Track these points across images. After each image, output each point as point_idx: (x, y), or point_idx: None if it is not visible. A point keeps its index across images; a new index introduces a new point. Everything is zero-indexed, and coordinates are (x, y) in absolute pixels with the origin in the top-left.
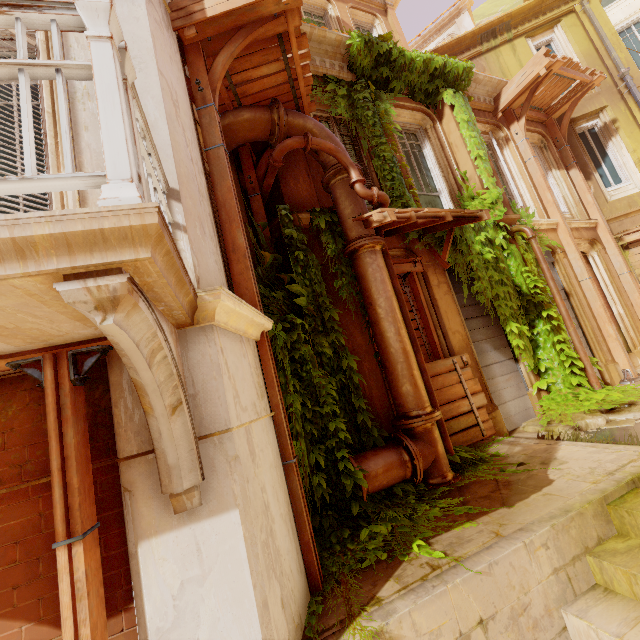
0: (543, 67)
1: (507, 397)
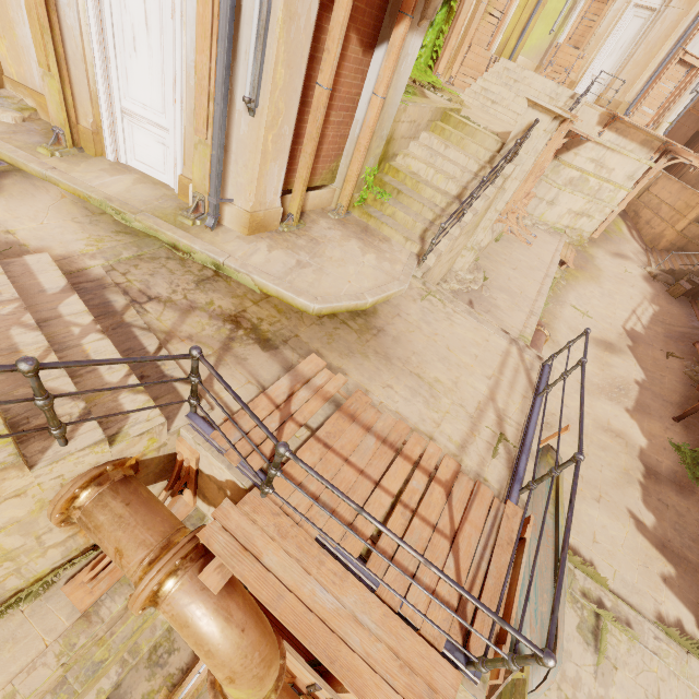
0: None
1: None
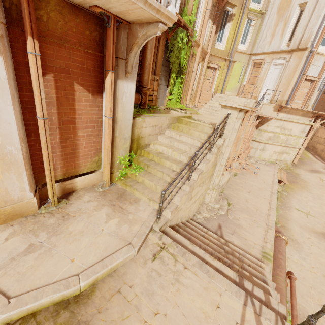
0: None
1: (160, 97)
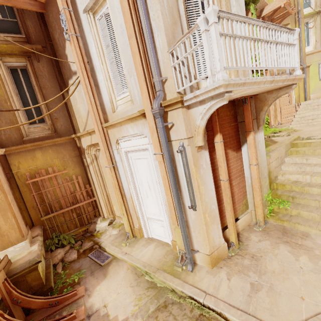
0: (283, 3)
1: None
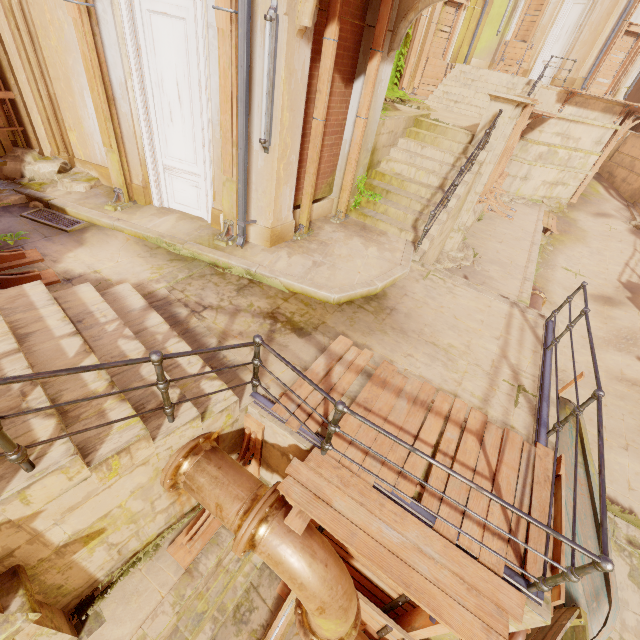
0: None
1: None
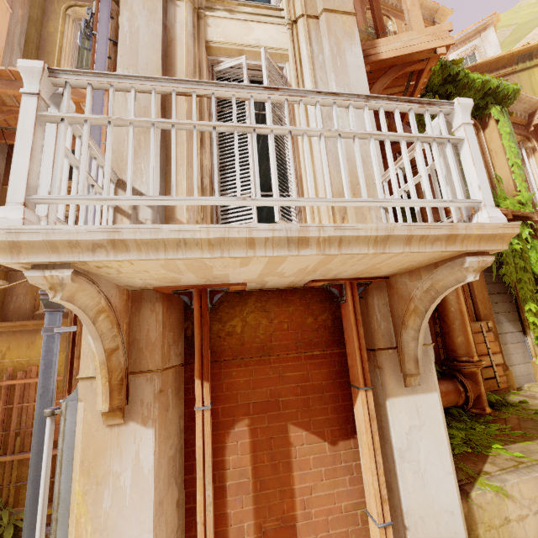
0: None
1: (515, 361)
